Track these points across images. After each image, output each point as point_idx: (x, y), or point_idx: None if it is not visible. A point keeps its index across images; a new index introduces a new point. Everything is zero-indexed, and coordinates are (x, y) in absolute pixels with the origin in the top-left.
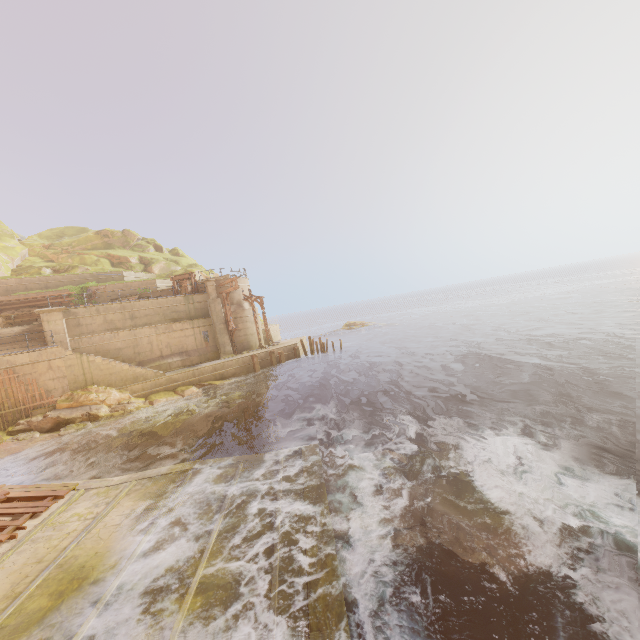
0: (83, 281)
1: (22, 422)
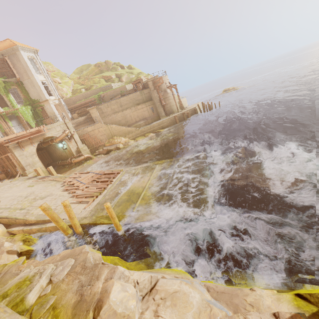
0: (97, 92)
1: (97, 151)
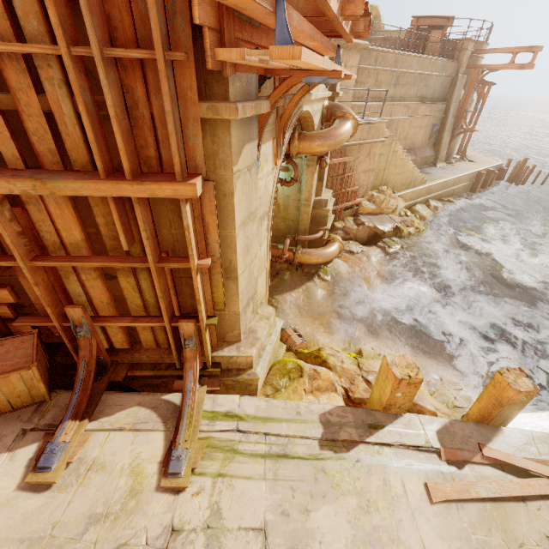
0: None
1: (339, 226)
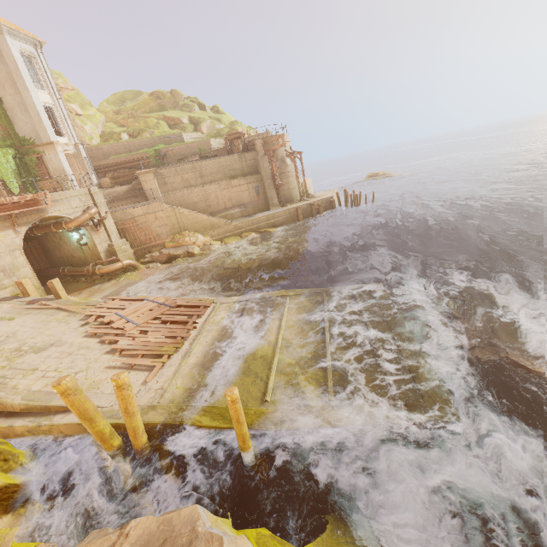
0: (154, 144)
1: (147, 256)
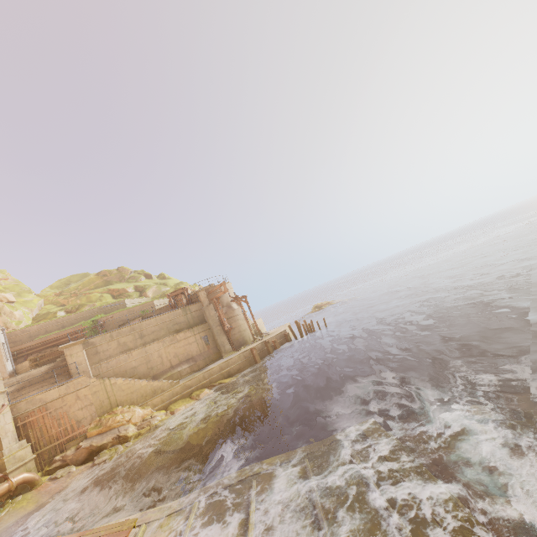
0: (93, 315)
1: (58, 458)
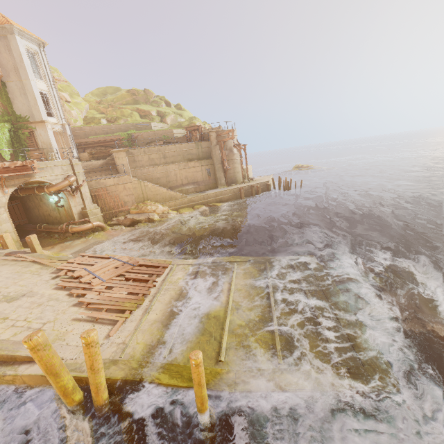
0: (127, 129)
1: (114, 219)
